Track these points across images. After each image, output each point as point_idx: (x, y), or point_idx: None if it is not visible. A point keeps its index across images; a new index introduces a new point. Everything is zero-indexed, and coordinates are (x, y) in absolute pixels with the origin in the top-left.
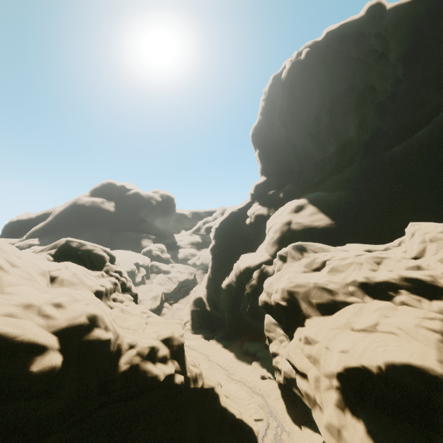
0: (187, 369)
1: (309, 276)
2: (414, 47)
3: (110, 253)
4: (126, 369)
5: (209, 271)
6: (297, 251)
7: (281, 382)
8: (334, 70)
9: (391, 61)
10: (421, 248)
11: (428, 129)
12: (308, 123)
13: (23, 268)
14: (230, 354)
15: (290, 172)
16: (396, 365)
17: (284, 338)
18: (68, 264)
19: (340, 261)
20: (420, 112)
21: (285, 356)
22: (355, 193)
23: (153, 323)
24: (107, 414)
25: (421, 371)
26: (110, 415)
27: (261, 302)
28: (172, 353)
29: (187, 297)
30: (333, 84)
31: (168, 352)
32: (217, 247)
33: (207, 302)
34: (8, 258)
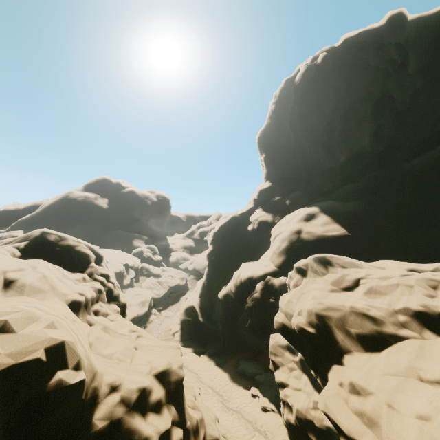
0: (187, 416)
1: (341, 297)
2: (435, 60)
3: (97, 252)
4: (102, 430)
5: (204, 278)
6: (321, 264)
7: (292, 422)
8: (352, 77)
9: (409, 72)
10: None
11: None
12: (320, 129)
13: None
14: (224, 375)
15: (297, 179)
16: None
17: (295, 365)
18: (37, 262)
19: (381, 280)
20: None
21: (321, 407)
22: (372, 204)
23: (144, 347)
24: None
25: None
26: None
27: (277, 324)
28: (168, 394)
29: (177, 304)
30: (349, 90)
31: (163, 394)
32: (215, 253)
33: (200, 311)
34: None
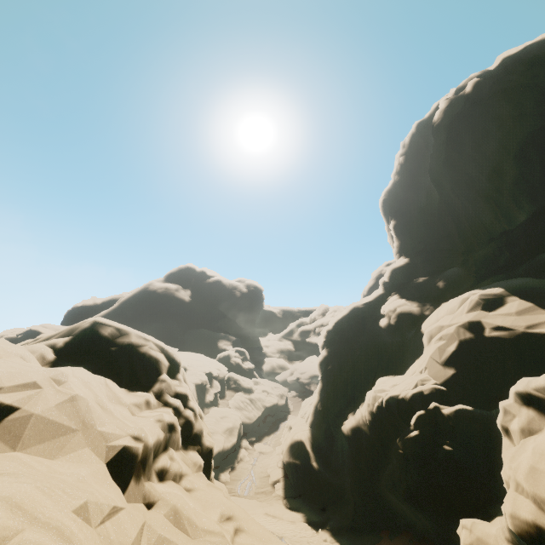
0: None
1: None
2: None
3: (171, 355)
4: None
5: (316, 398)
6: None
7: None
8: (525, 101)
9: None
10: None
11: None
12: (479, 179)
13: None
14: None
15: (449, 250)
16: None
17: None
18: (67, 372)
19: None
20: None
21: None
22: None
23: None
24: None
25: None
26: None
27: (519, 524)
28: None
29: (275, 434)
30: (523, 119)
31: None
32: (331, 360)
33: (312, 451)
34: None
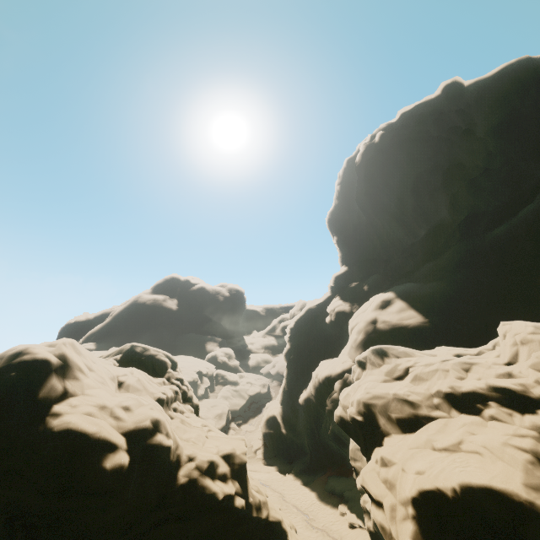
0: (250, 494)
1: (388, 386)
2: (504, 119)
3: (172, 359)
4: (184, 483)
5: (284, 382)
6: (378, 356)
7: (371, 529)
8: (413, 151)
9: (479, 135)
10: (513, 352)
11: (533, 207)
12: (390, 206)
13: (98, 372)
14: (311, 494)
15: (375, 260)
16: (474, 488)
17: None
18: (133, 369)
19: (424, 367)
20: (522, 187)
21: (360, 482)
22: (452, 284)
23: (214, 437)
24: (163, 535)
25: (504, 496)
26: (166, 538)
27: (336, 418)
28: (232, 472)
29: (258, 417)
30: (413, 164)
31: (228, 470)
32: (293, 351)
33: (282, 422)
34: (87, 363)
